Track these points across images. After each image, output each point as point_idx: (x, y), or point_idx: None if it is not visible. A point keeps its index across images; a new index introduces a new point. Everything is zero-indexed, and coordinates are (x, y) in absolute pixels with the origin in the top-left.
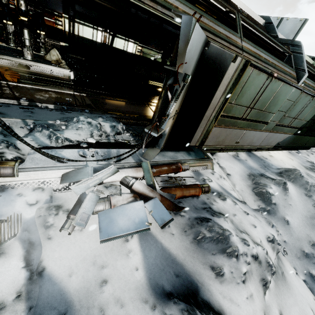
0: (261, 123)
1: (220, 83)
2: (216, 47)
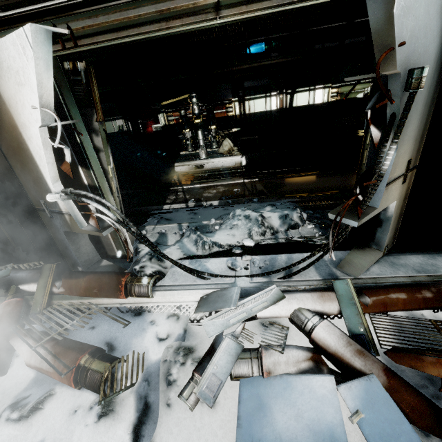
0: None
1: None
2: None
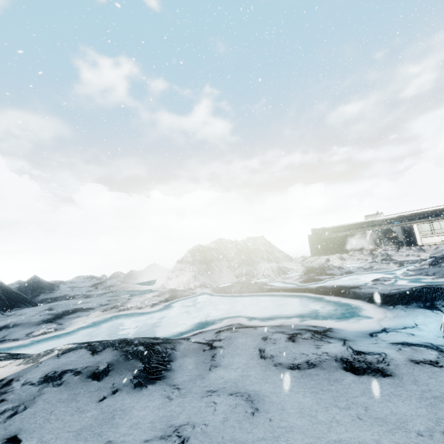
0: None
1: (414, 229)
2: (406, 226)
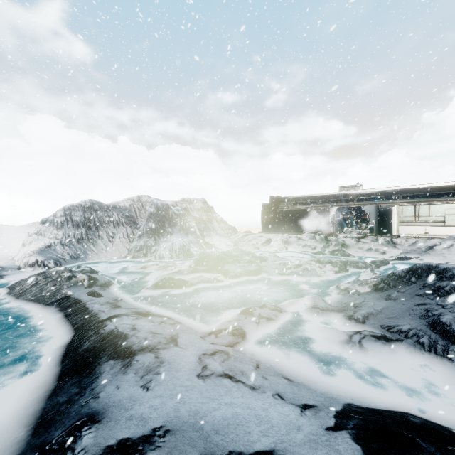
0: (437, 222)
1: (392, 213)
2: (383, 206)
